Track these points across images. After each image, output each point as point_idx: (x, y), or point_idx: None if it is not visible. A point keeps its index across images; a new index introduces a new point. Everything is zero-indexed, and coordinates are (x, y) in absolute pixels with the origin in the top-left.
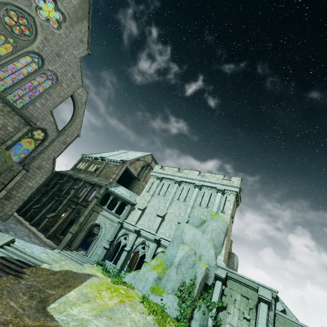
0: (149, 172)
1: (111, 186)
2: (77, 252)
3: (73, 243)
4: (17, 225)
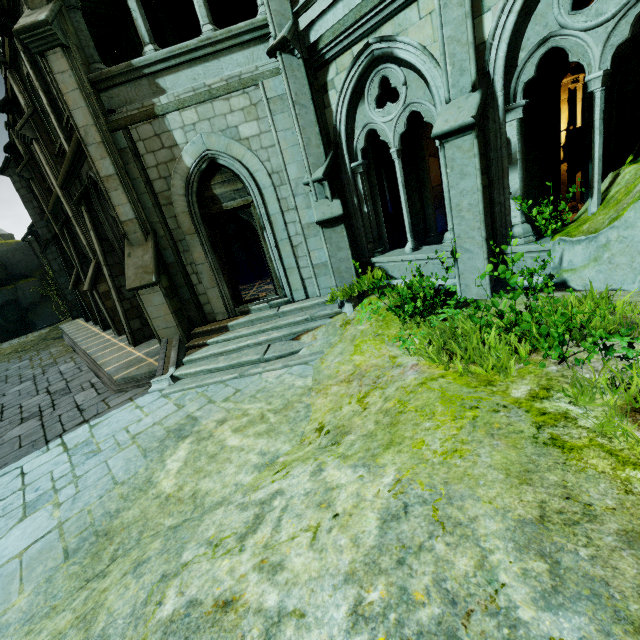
0: None
1: None
2: (248, 314)
3: (206, 305)
4: (48, 369)
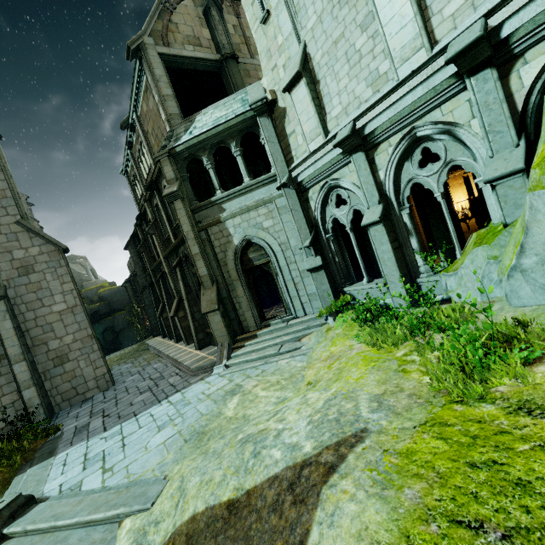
0: (243, 19)
1: (177, 139)
2: (269, 327)
3: (244, 322)
4: (146, 367)
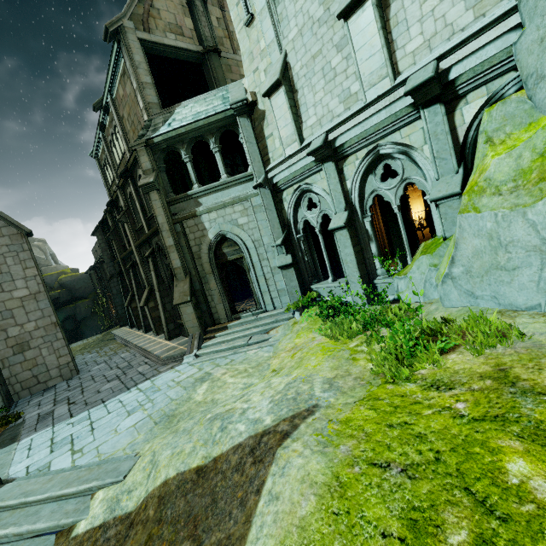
0: (227, 12)
1: (155, 129)
2: (240, 319)
3: (215, 314)
4: (113, 357)
